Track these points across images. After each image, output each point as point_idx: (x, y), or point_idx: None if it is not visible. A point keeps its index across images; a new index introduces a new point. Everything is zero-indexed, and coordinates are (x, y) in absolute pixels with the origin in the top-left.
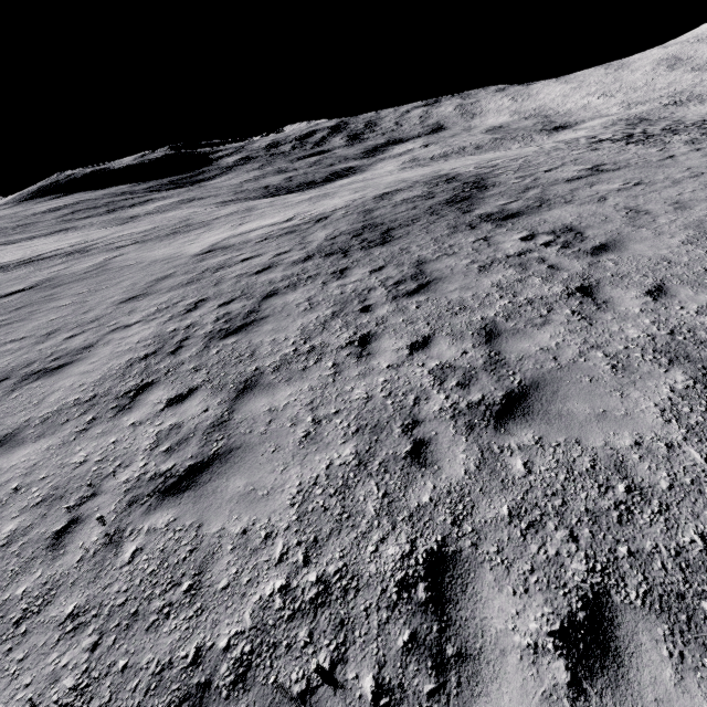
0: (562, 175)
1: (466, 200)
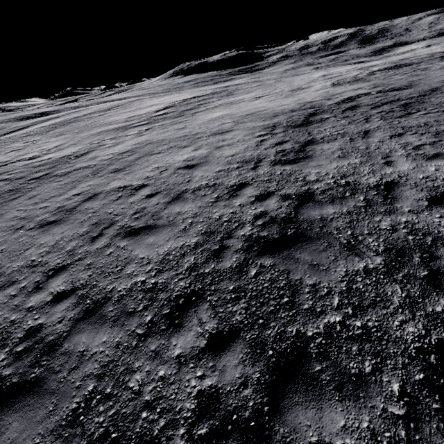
0: None
1: None
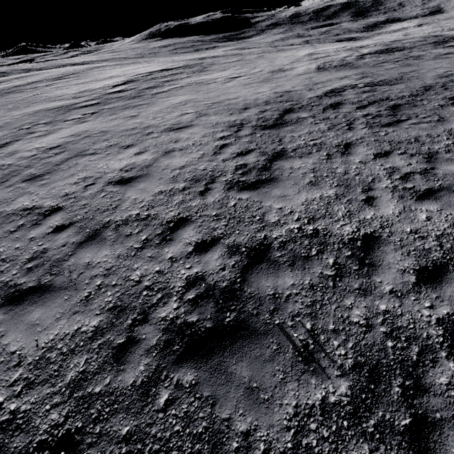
0: None
1: (444, 42)
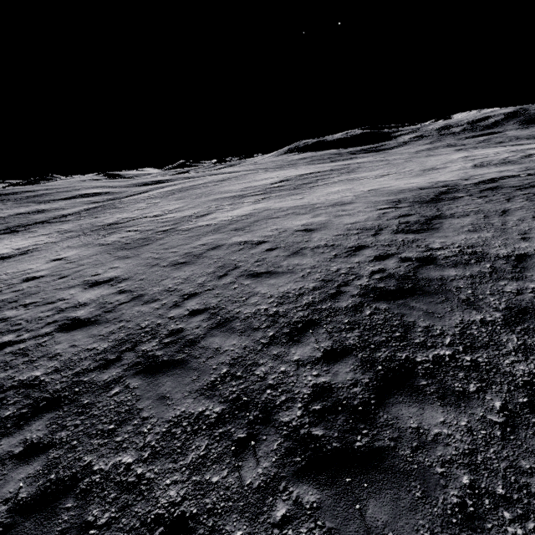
0: None
1: None
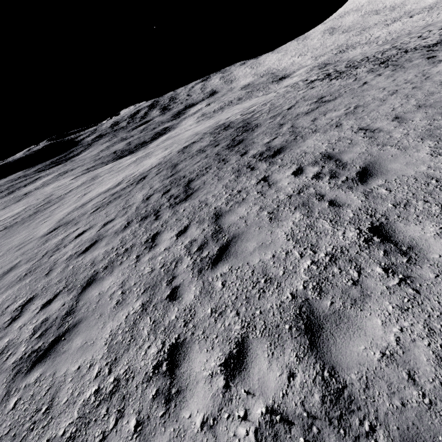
0: (300, 110)
1: (241, 143)
